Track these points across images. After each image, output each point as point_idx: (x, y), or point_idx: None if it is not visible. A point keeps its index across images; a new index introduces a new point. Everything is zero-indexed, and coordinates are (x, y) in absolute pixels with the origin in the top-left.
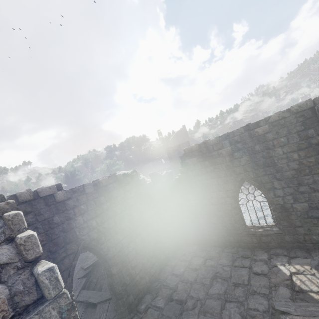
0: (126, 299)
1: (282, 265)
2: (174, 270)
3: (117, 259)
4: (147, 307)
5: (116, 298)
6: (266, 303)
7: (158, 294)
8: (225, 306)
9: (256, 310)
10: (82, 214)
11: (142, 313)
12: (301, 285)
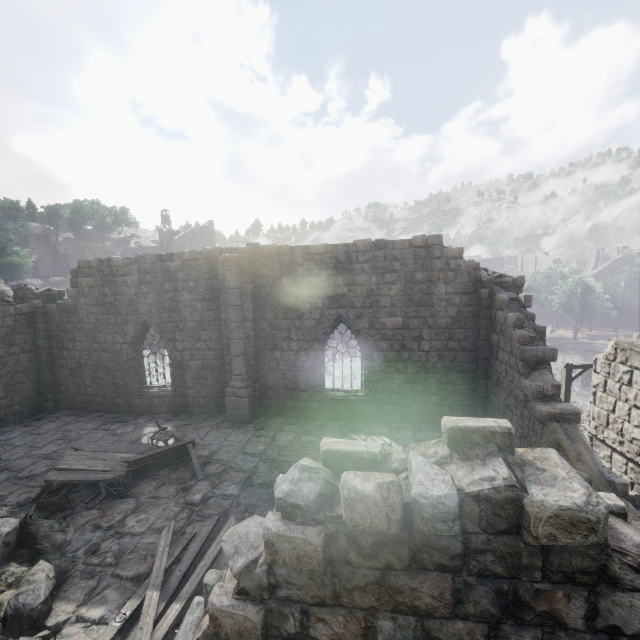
0: None
1: (149, 427)
2: None
3: None
4: None
5: None
6: None
7: None
8: (38, 463)
9: None
10: None
11: None
12: (145, 440)
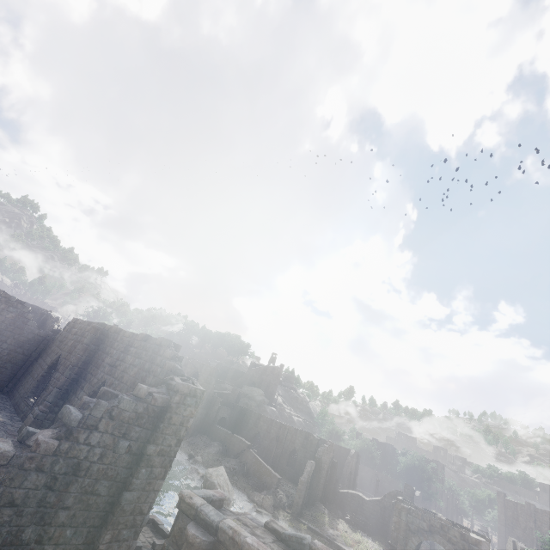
0: None
1: None
2: None
3: None
4: None
5: None
6: None
7: None
8: None
9: None
10: None
11: None
12: None
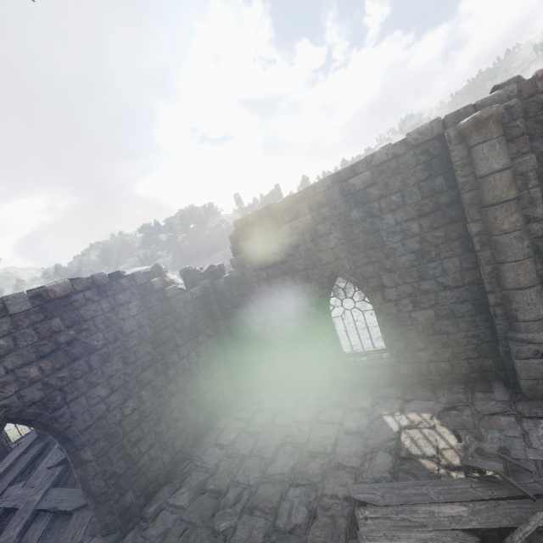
0: (117, 500)
1: (390, 416)
2: (219, 438)
3: (96, 434)
4: (160, 508)
5: (95, 503)
6: (352, 484)
7: (184, 484)
8: (287, 494)
9: (334, 496)
10: (3, 356)
11: (149, 520)
12: (411, 447)
